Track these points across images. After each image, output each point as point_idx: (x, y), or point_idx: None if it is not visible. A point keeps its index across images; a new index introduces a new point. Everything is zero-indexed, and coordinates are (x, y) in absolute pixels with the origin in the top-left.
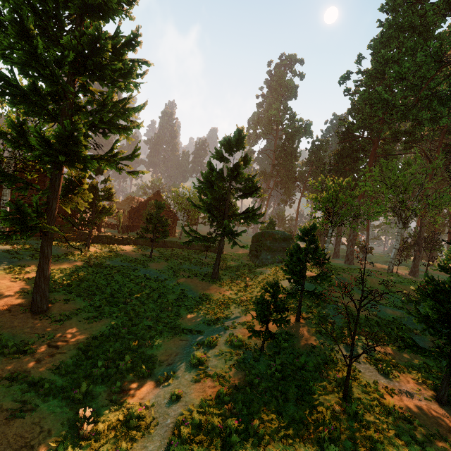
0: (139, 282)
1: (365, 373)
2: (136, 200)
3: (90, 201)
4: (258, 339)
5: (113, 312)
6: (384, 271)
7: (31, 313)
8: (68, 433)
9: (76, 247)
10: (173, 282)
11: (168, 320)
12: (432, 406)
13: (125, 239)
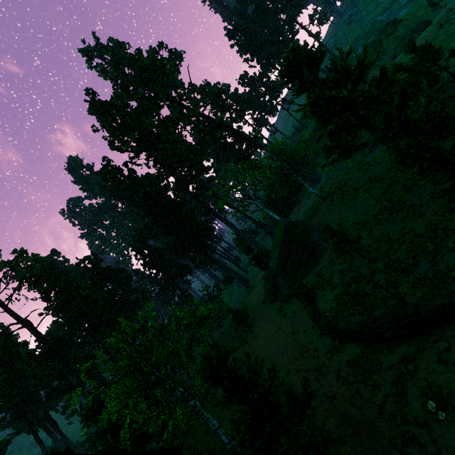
0: None
1: None
2: None
3: None
4: None
5: None
6: None
7: None
8: None
9: None
10: None
11: None
12: None
13: None
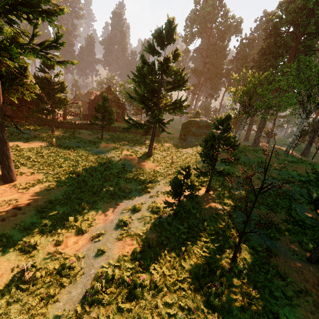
0: (90, 159)
1: (253, 236)
2: (94, 94)
3: (48, 94)
4: (173, 206)
5: (68, 182)
6: (282, 152)
7: (3, 182)
8: (15, 277)
9: (44, 131)
10: (116, 159)
11: (109, 188)
12: (303, 264)
13: (83, 125)
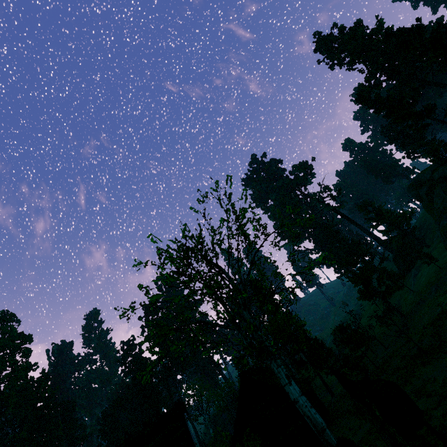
0: None
1: None
2: None
3: None
4: None
5: None
6: None
7: None
8: None
9: None
10: None
11: None
12: None
13: None
